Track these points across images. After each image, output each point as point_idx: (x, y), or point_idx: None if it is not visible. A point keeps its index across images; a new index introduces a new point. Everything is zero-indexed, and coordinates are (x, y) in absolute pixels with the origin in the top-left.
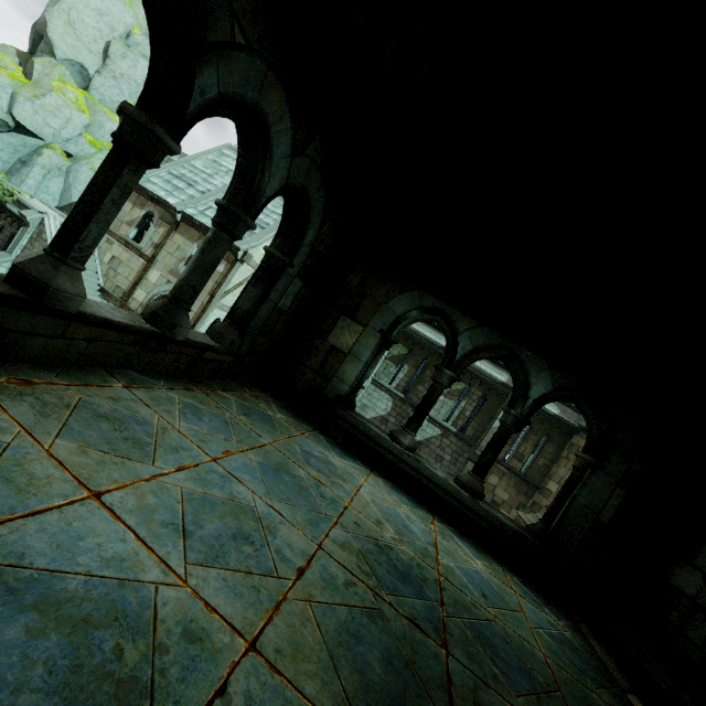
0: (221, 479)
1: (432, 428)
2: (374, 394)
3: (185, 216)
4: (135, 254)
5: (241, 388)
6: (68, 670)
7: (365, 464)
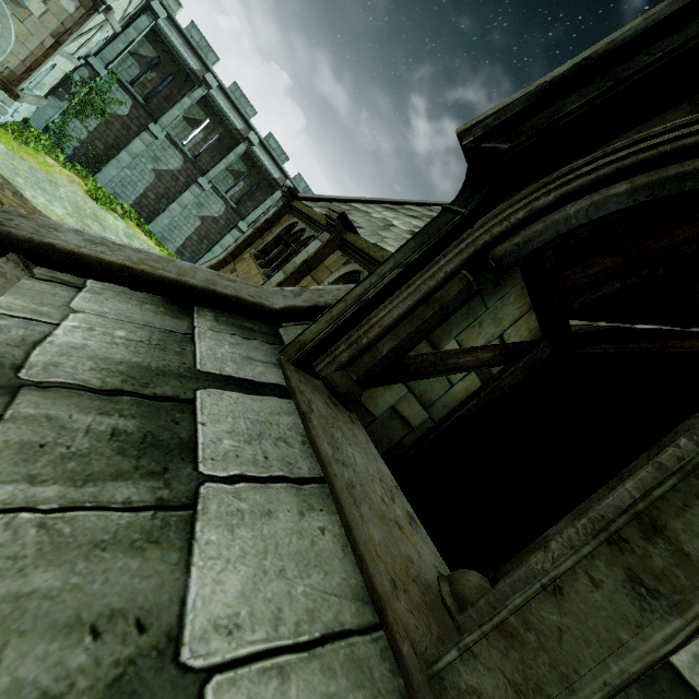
0: None
1: None
2: (211, 197)
3: None
4: None
5: None
6: None
7: None
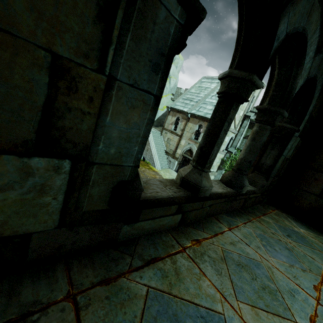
0: None
1: None
2: None
3: (191, 114)
4: (175, 135)
5: (267, 210)
6: None
7: None
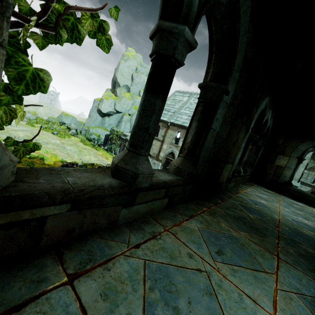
0: (286, 207)
1: (305, 187)
2: None
3: (171, 123)
4: (157, 141)
5: (252, 184)
6: (312, 229)
7: (304, 204)
